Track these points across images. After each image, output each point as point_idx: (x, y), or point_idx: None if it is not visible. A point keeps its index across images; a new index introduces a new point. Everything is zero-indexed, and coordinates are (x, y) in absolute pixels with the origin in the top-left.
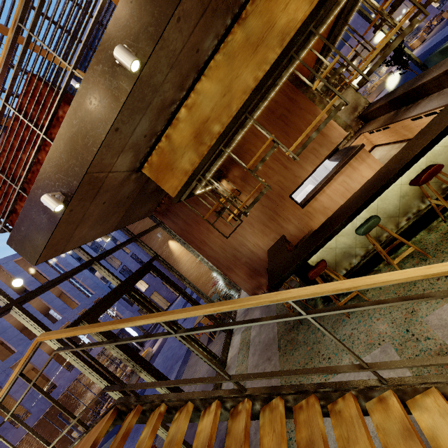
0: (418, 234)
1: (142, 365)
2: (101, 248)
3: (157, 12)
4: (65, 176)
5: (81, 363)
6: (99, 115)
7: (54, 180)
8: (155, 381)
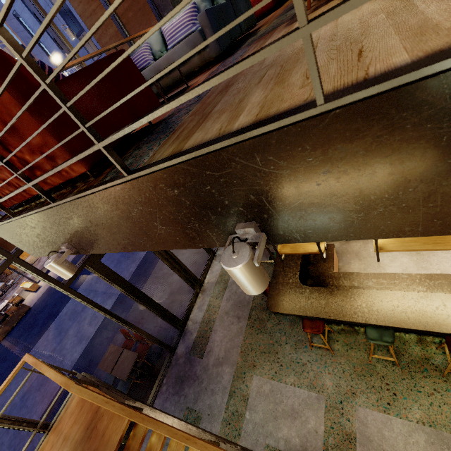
0: (409, 333)
1: (139, 297)
2: (72, 14)
3: (382, 212)
4: (76, 239)
5: (90, 306)
6: (147, 231)
7: (57, 232)
8: (148, 308)
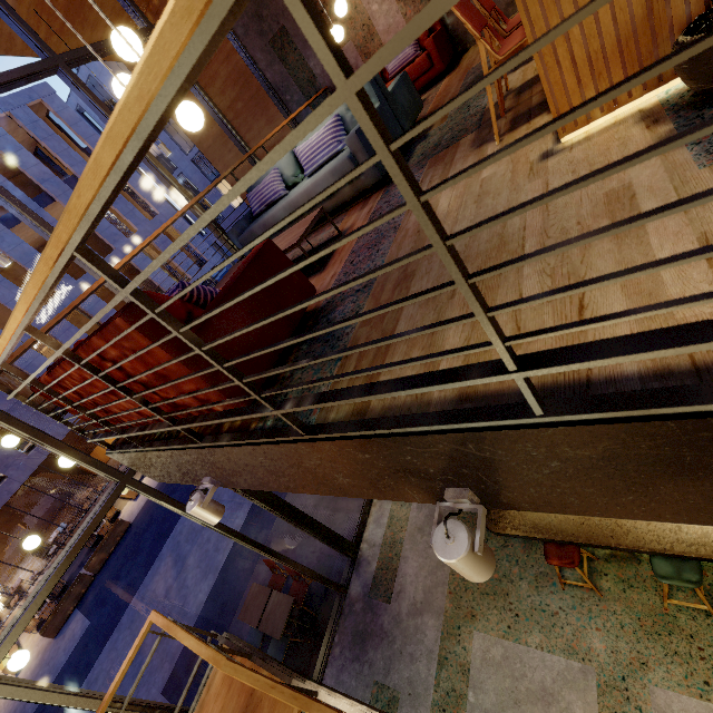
0: None
1: (289, 514)
2: None
3: (631, 500)
4: (224, 475)
5: (225, 534)
6: (324, 480)
7: (199, 467)
8: (303, 529)
